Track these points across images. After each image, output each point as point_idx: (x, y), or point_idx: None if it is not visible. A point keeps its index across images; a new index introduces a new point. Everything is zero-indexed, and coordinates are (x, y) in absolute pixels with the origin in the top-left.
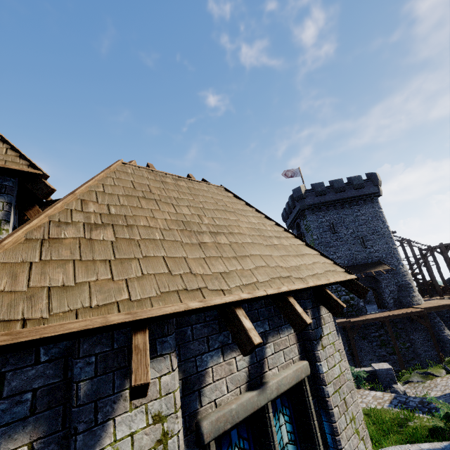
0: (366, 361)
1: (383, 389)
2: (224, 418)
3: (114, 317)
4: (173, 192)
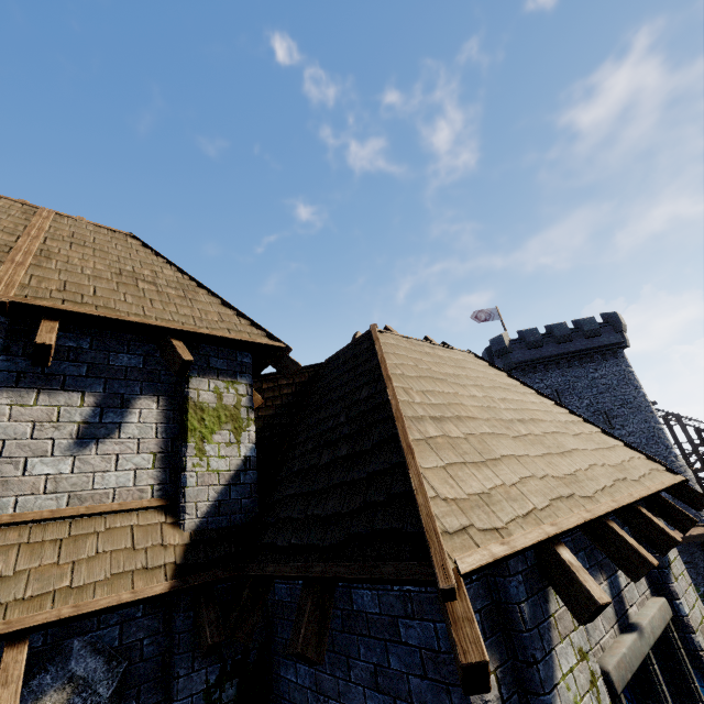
0: None
1: None
2: (622, 664)
3: (546, 528)
4: (443, 366)
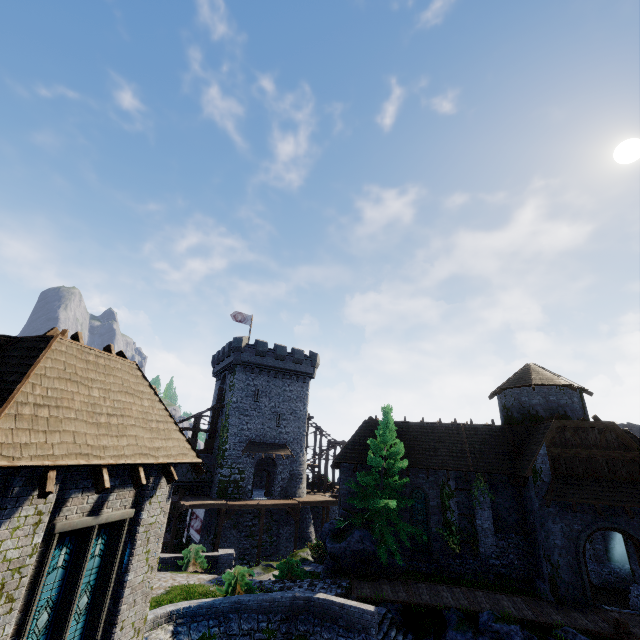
0: None
1: (217, 575)
2: (70, 524)
3: (46, 462)
4: (92, 372)
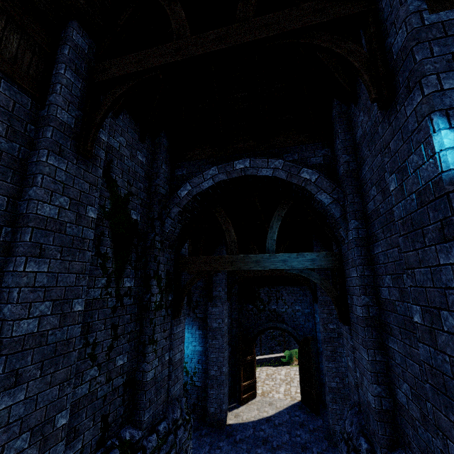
0: (262, 351)
1: None
2: None
3: None
4: None
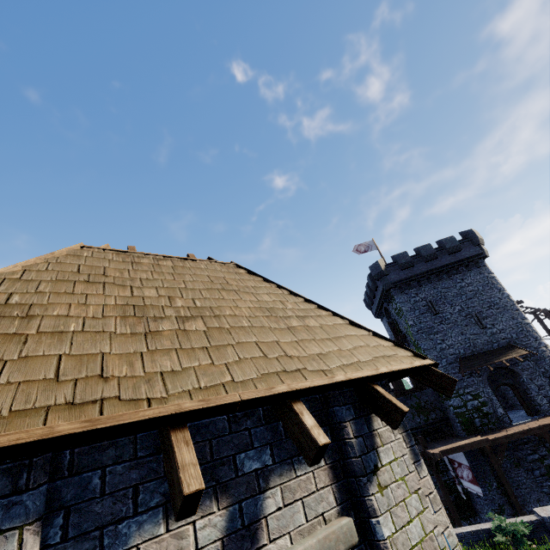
0: (532, 504)
1: None
2: None
3: None
4: (144, 273)
